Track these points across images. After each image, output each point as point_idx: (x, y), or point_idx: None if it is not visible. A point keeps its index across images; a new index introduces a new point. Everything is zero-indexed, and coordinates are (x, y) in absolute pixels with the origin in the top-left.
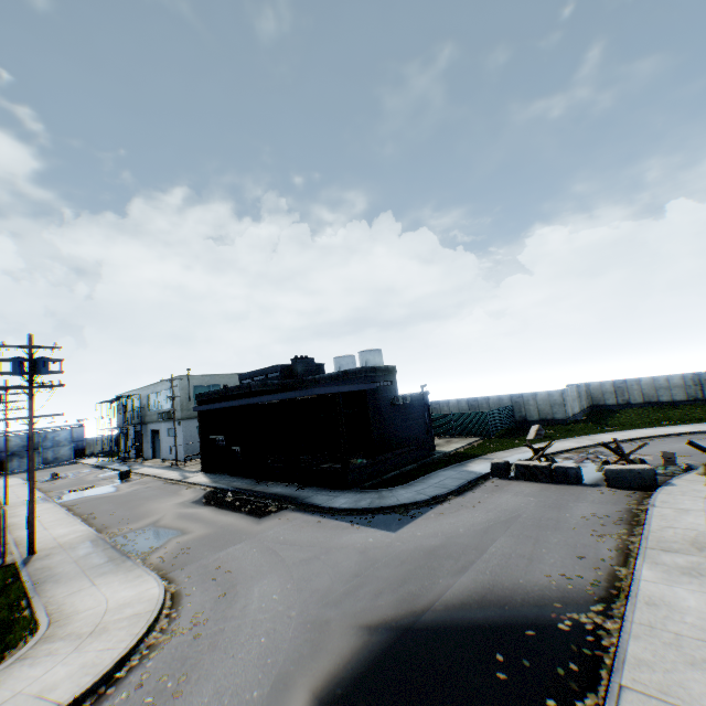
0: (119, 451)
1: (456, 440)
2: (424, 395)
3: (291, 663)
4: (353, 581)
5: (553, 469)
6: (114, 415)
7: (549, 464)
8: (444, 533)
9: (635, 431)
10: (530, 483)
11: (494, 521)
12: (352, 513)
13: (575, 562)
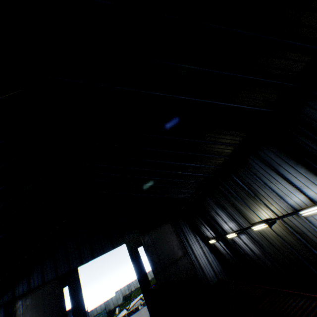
0: None
1: None
2: (87, 310)
3: None
4: None
5: (134, 308)
6: None
7: (133, 308)
8: None
9: (139, 296)
10: (131, 315)
11: None
12: None
13: (148, 314)
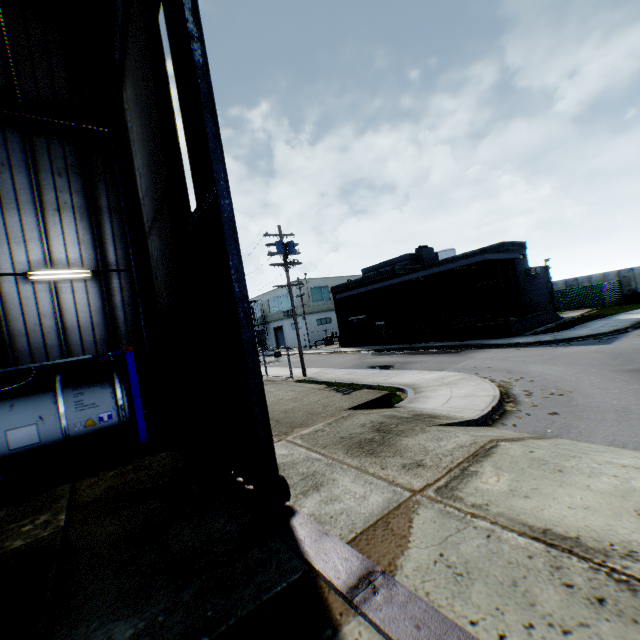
0: None
1: (567, 312)
2: (545, 269)
3: (639, 379)
4: (618, 359)
5: None
6: None
7: None
8: None
9: None
10: None
11: None
12: (541, 344)
13: None
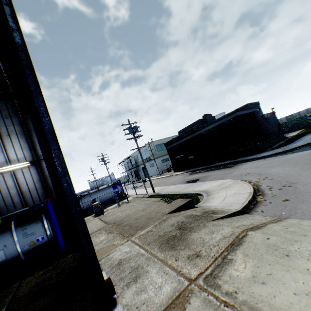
0: (132, 178)
1: (290, 133)
2: (272, 113)
3: None
4: None
5: None
6: (125, 166)
7: None
8: None
9: None
10: None
11: None
12: (277, 154)
13: None
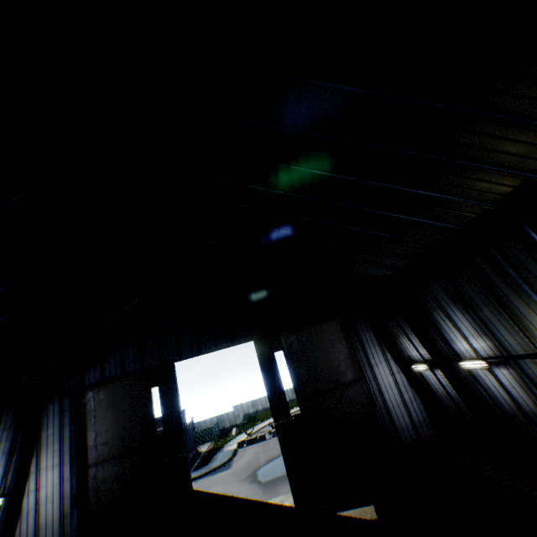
0: None
1: (200, 446)
2: (192, 422)
3: (247, 482)
4: (237, 475)
5: (258, 436)
6: None
7: (257, 435)
8: (245, 461)
9: (268, 420)
10: (253, 444)
11: (254, 454)
12: (205, 474)
13: (279, 450)
